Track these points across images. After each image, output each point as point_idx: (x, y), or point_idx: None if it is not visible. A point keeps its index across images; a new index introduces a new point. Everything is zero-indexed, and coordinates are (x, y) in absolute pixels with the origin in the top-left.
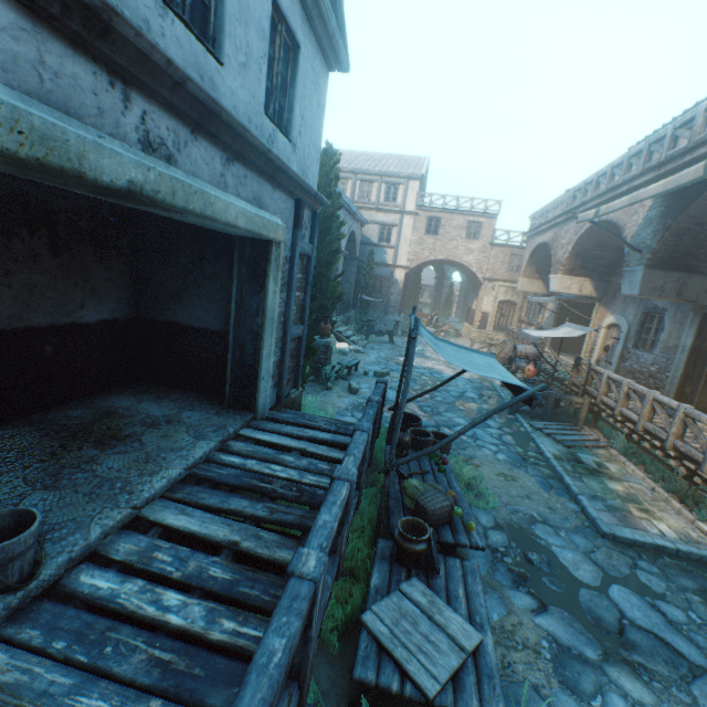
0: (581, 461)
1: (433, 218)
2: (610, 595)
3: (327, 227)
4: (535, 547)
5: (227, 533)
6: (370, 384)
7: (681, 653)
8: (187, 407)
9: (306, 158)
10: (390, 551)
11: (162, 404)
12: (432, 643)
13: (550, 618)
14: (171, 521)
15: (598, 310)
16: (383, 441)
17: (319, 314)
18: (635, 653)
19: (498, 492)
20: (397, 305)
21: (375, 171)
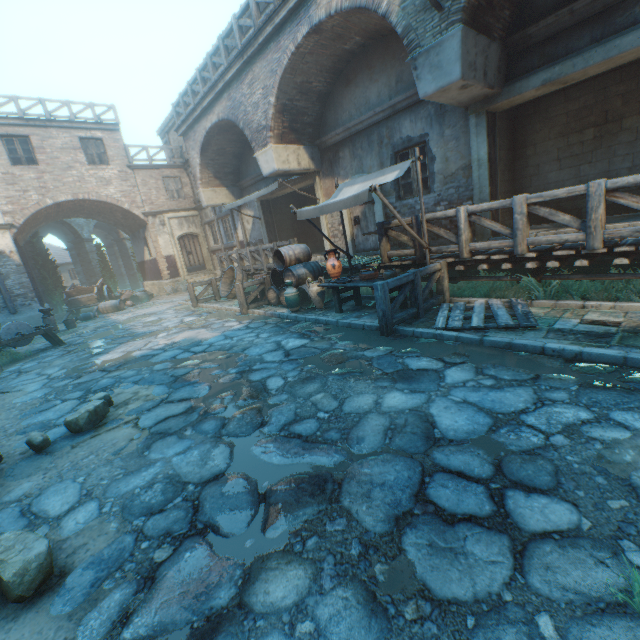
0: (593, 332)
1: (13, 137)
2: None
3: None
4: None
5: None
6: (82, 474)
7: None
8: None
9: None
10: None
11: None
12: None
13: None
14: None
15: (322, 186)
16: None
17: None
18: None
19: None
20: (28, 290)
21: None
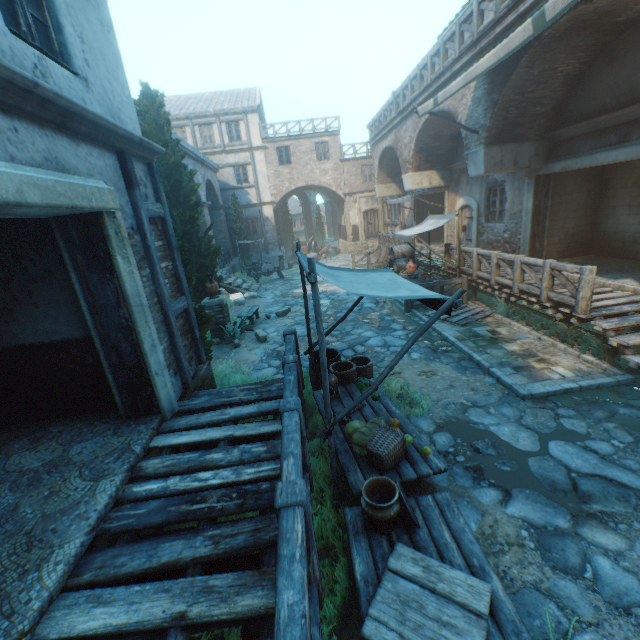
0: (478, 334)
1: (282, 148)
2: (552, 454)
3: (176, 180)
4: (477, 434)
5: (166, 605)
6: (276, 327)
7: (624, 484)
8: (74, 439)
9: (111, 96)
10: (362, 520)
11: (40, 448)
12: (448, 626)
13: (517, 502)
14: (84, 627)
15: (448, 197)
16: (309, 384)
17: (201, 274)
18: (594, 503)
19: (426, 391)
20: (275, 241)
21: (209, 112)
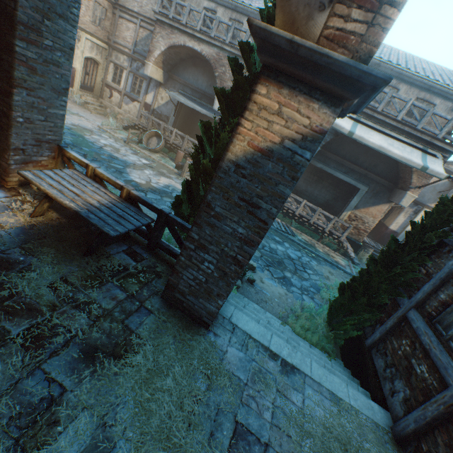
0: (304, 242)
1: None
2: None
3: None
4: None
5: None
6: None
7: None
8: None
9: None
10: None
11: None
12: None
13: None
14: None
15: None
16: None
17: None
18: None
19: None
20: None
21: None
